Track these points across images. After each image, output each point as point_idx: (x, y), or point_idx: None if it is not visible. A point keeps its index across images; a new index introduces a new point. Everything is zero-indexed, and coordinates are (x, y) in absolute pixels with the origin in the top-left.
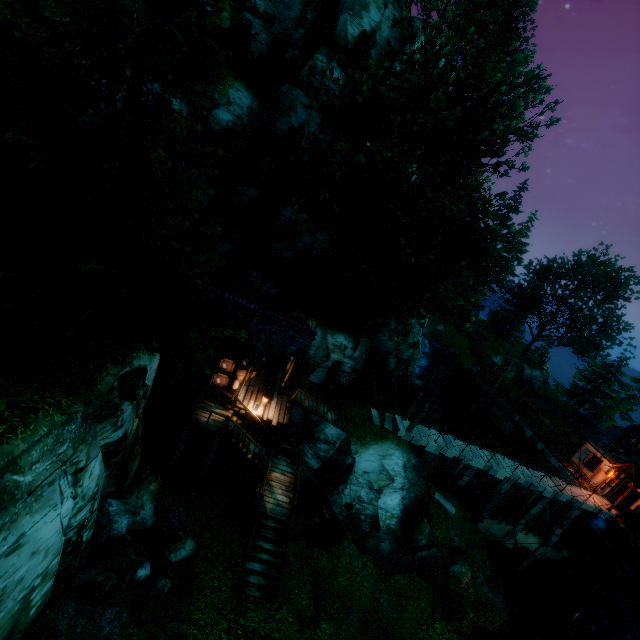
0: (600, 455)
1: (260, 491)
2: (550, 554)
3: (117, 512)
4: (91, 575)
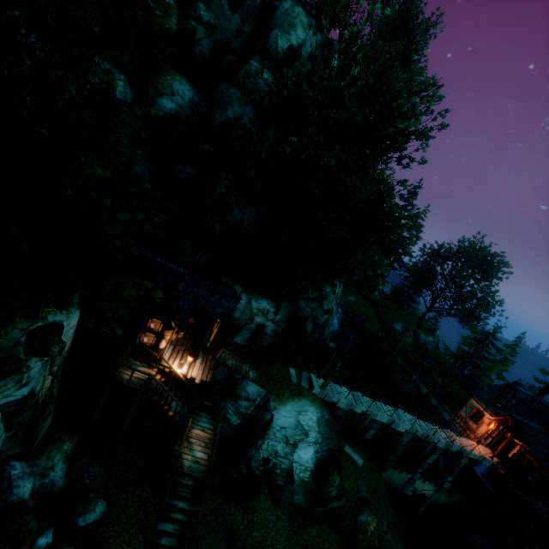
0: (482, 409)
1: (179, 448)
2: (443, 499)
3: (20, 475)
4: None
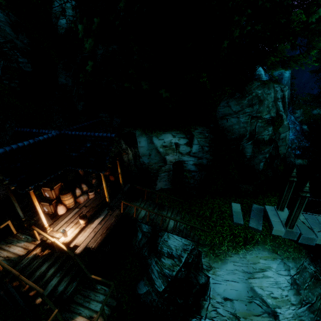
0: None
1: None
2: None
3: None
4: None
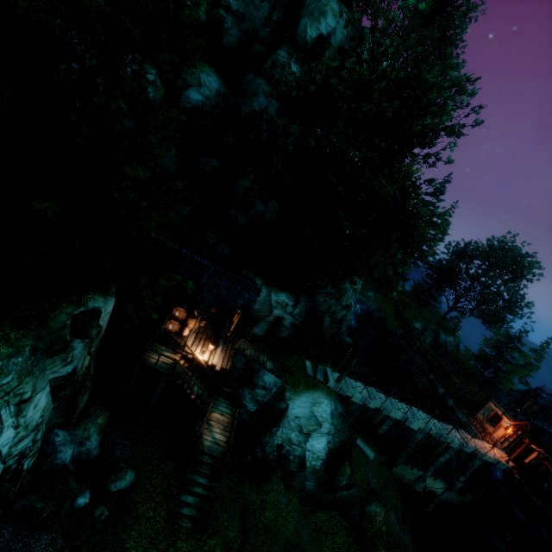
0: (501, 413)
1: (200, 429)
2: (454, 498)
3: (63, 442)
4: (31, 501)
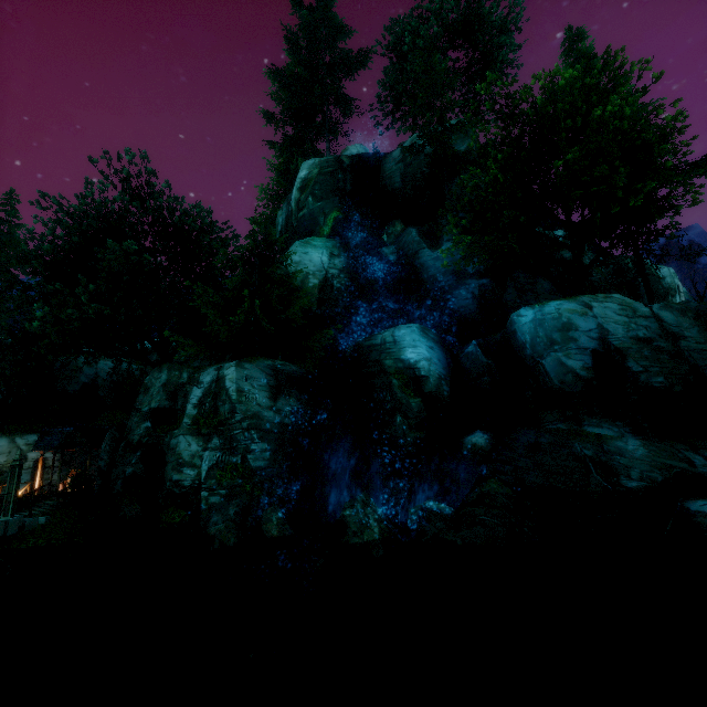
0: None
1: None
2: None
3: None
4: None
